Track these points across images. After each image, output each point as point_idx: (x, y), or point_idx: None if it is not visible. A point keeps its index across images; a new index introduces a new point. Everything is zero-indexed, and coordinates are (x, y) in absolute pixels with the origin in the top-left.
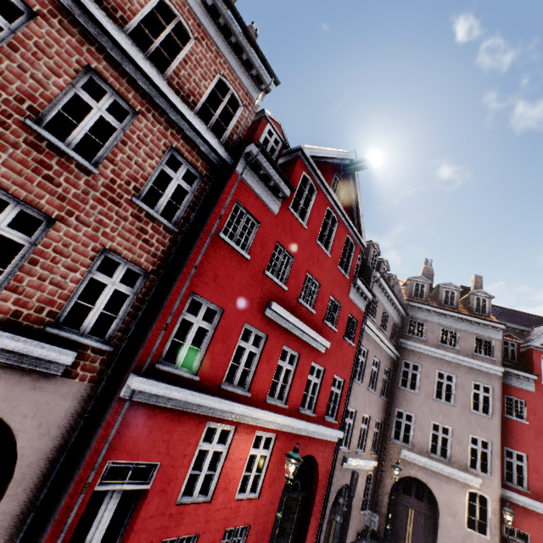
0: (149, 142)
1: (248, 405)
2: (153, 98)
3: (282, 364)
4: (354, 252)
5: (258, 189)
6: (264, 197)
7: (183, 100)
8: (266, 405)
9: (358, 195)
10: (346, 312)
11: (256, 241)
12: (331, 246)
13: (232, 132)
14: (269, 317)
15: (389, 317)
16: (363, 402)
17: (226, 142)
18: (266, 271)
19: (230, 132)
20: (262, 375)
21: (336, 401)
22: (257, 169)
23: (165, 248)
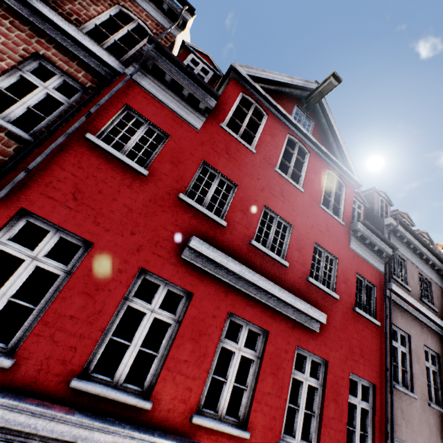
0: (0, 45)
1: (147, 426)
2: (11, 5)
3: (232, 347)
4: (344, 192)
5: (164, 97)
6: (175, 107)
7: (62, 17)
8: (196, 428)
9: (333, 126)
10: (350, 271)
11: (163, 156)
12: (303, 180)
13: (135, 53)
14: (193, 264)
15: (432, 285)
16: (426, 430)
17: (127, 61)
18: (181, 194)
19: (132, 53)
20: (182, 365)
21: (366, 426)
22: (162, 77)
23: (5, 158)
